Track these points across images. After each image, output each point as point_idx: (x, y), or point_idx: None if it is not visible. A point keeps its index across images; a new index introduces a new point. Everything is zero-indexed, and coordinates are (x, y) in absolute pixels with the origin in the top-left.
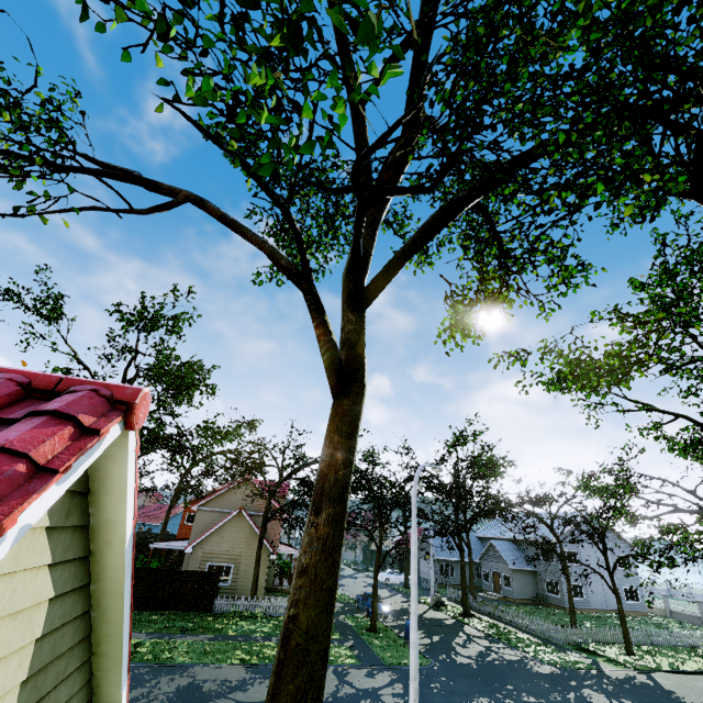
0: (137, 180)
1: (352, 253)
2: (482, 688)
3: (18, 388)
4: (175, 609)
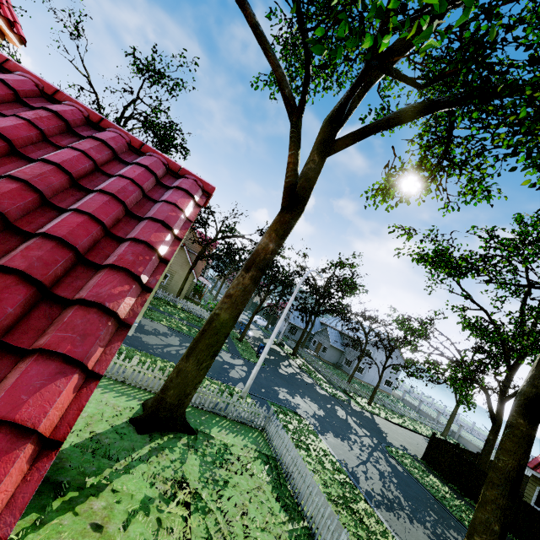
0: None
1: (339, 107)
2: (287, 385)
3: (164, 166)
4: None
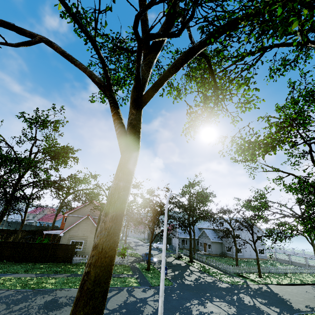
0: (11, 26)
1: (135, 76)
2: (195, 295)
3: None
4: (53, 262)
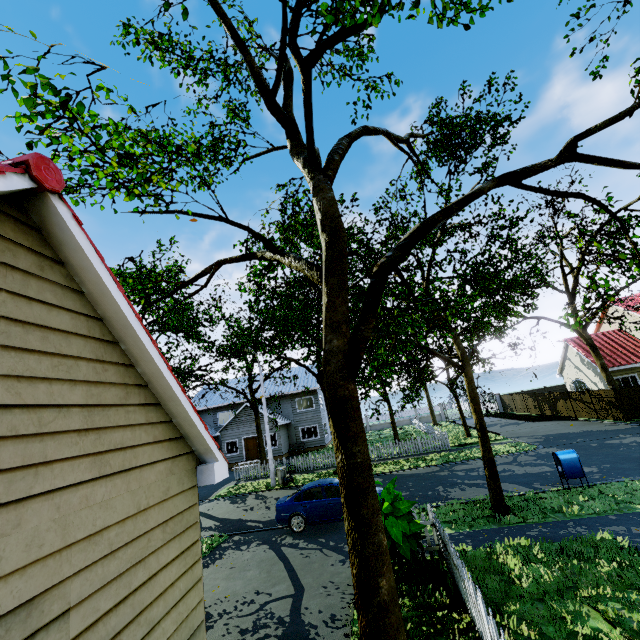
0: None
1: None
2: None
3: None
4: None
